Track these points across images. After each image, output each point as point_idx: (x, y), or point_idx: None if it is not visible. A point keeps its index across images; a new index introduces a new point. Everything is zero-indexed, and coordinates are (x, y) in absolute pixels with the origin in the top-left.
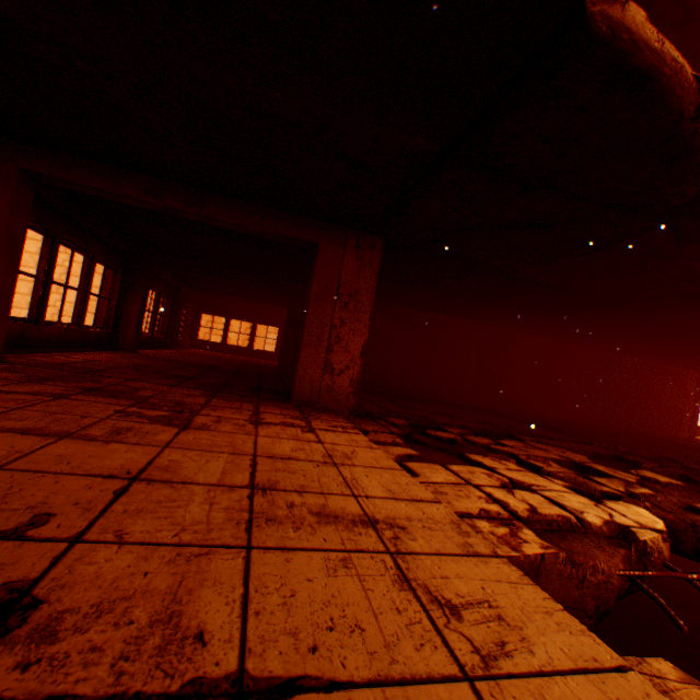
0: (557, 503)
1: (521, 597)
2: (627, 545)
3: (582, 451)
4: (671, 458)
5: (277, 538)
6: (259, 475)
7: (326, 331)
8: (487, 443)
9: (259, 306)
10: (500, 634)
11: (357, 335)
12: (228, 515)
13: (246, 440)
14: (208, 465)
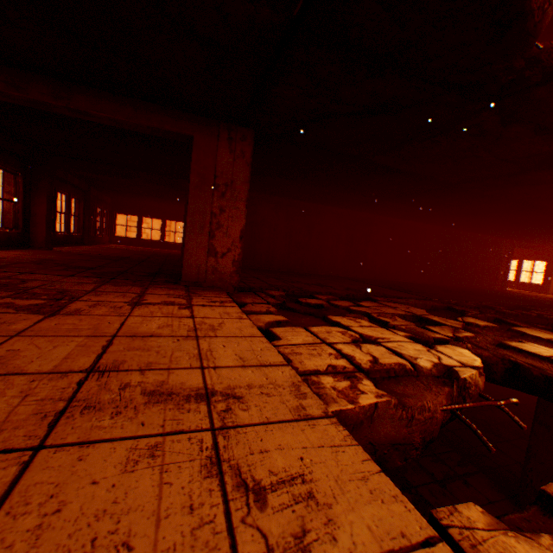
0: (396, 353)
1: (339, 464)
2: (450, 383)
3: (423, 306)
4: (488, 306)
5: (83, 430)
6: (107, 356)
7: (207, 219)
8: (348, 306)
9: (166, 205)
10: (304, 521)
11: (235, 221)
12: (37, 409)
13: (114, 321)
14: (52, 351)
